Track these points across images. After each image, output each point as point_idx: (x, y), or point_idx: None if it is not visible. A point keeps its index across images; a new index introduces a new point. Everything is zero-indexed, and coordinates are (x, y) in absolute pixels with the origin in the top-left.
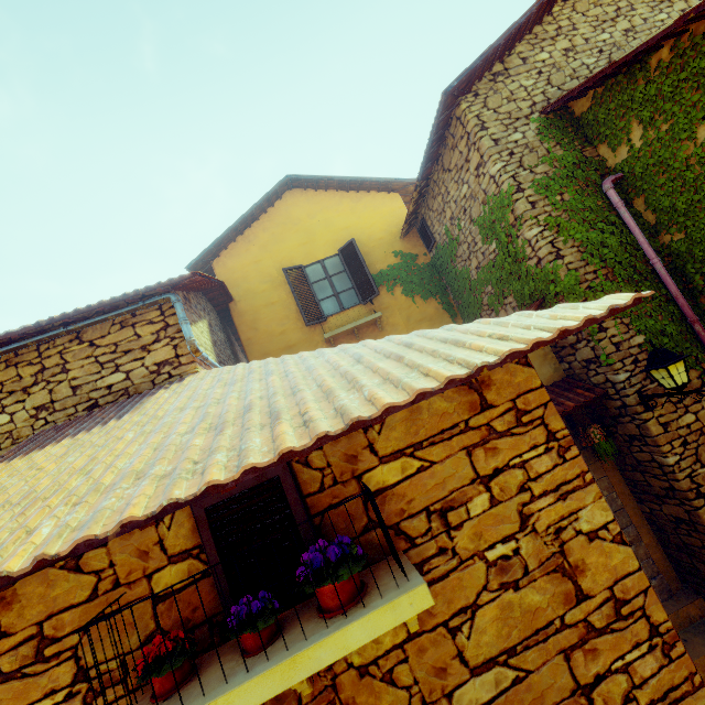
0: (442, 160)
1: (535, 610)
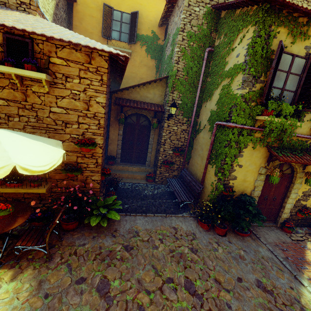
0: None
1: (77, 106)
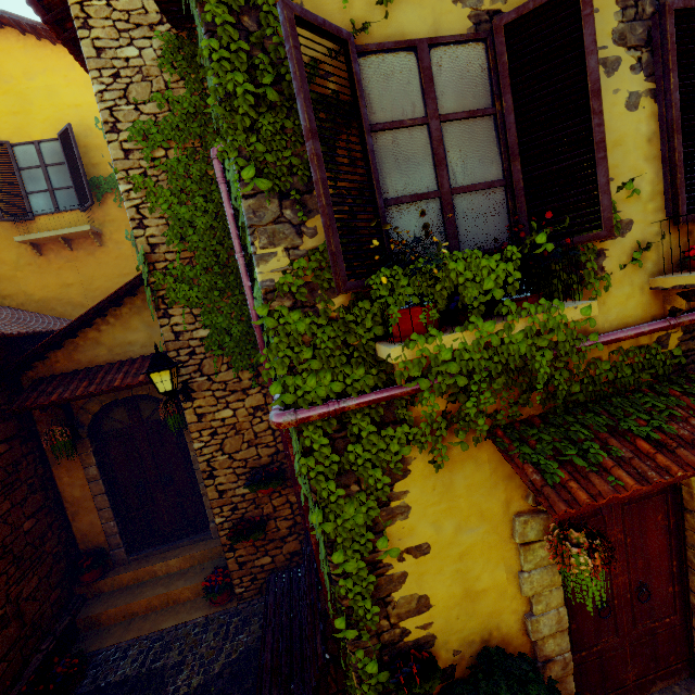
0: None
1: None
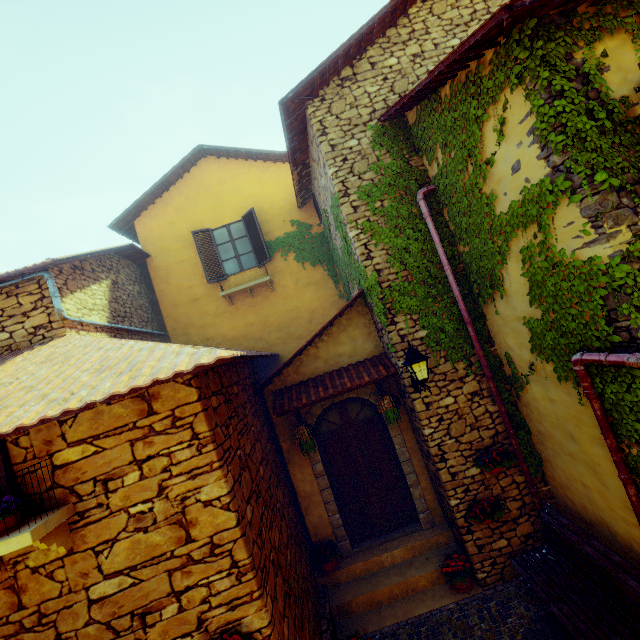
0: (310, 150)
1: (156, 546)
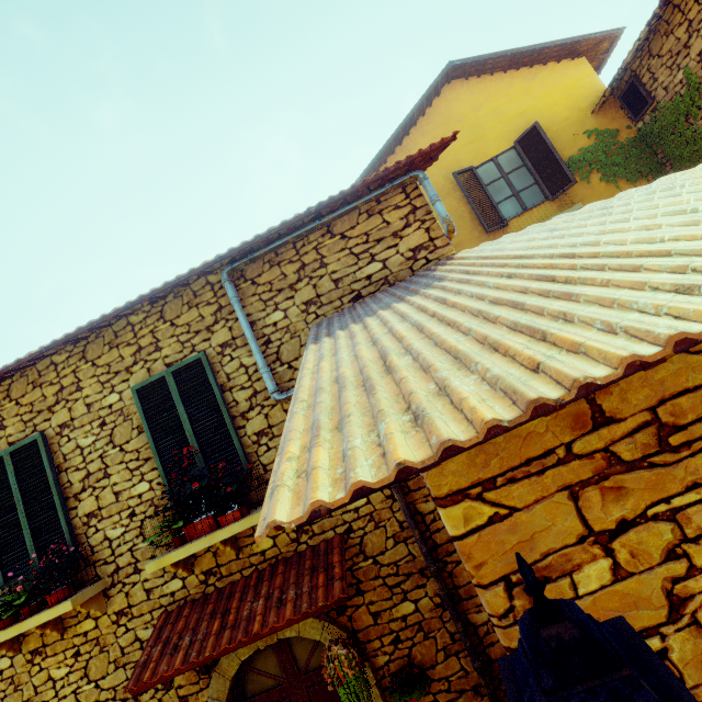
0: None
1: None
